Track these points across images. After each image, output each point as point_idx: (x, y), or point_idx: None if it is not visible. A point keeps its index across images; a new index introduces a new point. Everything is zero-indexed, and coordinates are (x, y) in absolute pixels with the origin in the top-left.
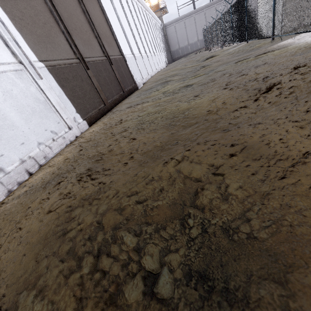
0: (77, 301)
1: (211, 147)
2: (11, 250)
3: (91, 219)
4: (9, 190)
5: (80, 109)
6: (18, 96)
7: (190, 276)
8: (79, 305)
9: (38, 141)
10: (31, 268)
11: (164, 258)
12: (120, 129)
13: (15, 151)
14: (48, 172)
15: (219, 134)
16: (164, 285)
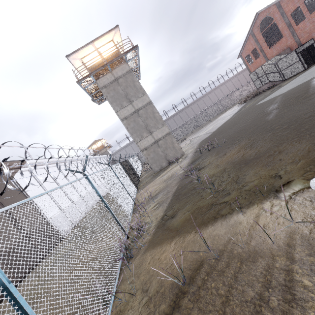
0: None
1: None
2: None
3: None
4: None
5: None
6: None
7: None
8: None
9: None
10: None
11: None
12: None
13: None
14: None
15: None
16: None
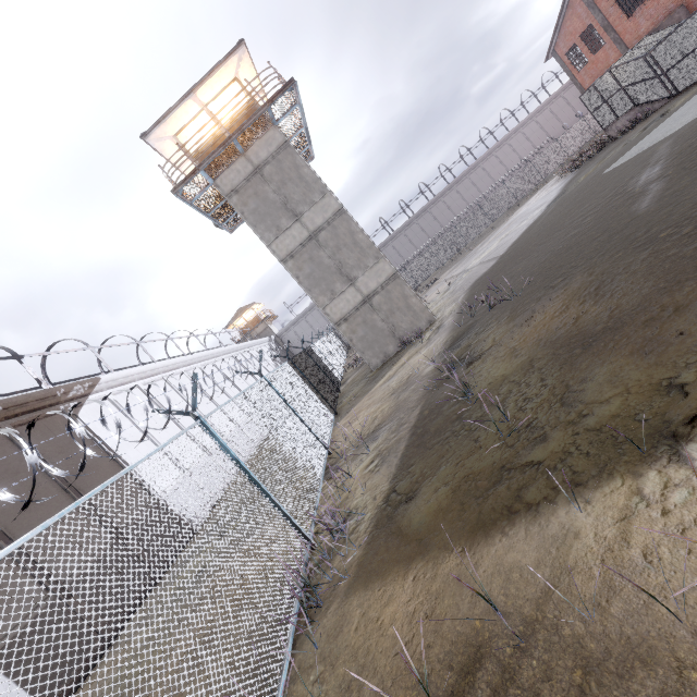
0: None
1: None
2: None
3: None
4: None
5: (45, 689)
6: None
7: None
8: None
9: None
10: None
11: None
12: None
13: None
14: None
15: None
16: None
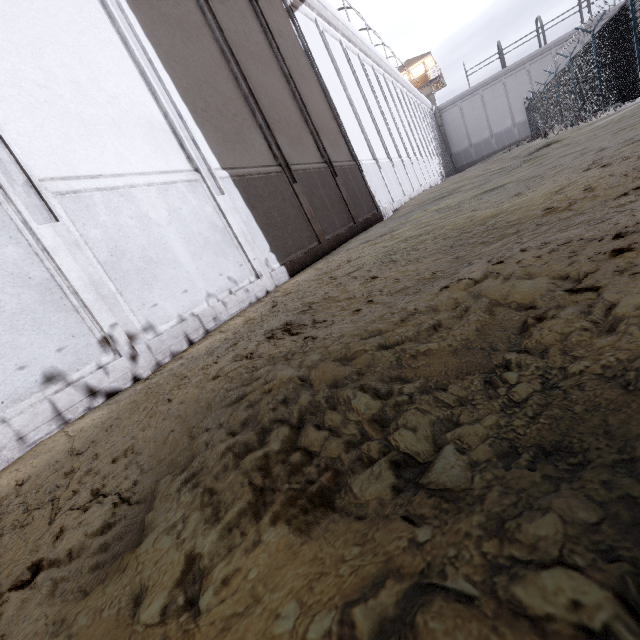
0: (256, 493)
1: (558, 248)
2: (154, 427)
3: (288, 374)
4: (159, 362)
5: (278, 247)
6: (188, 218)
7: (515, 456)
8: (259, 499)
9: (207, 290)
10: (181, 446)
11: (443, 435)
12: (347, 269)
13: (174, 302)
14: (218, 339)
15: (579, 228)
16: (447, 471)
